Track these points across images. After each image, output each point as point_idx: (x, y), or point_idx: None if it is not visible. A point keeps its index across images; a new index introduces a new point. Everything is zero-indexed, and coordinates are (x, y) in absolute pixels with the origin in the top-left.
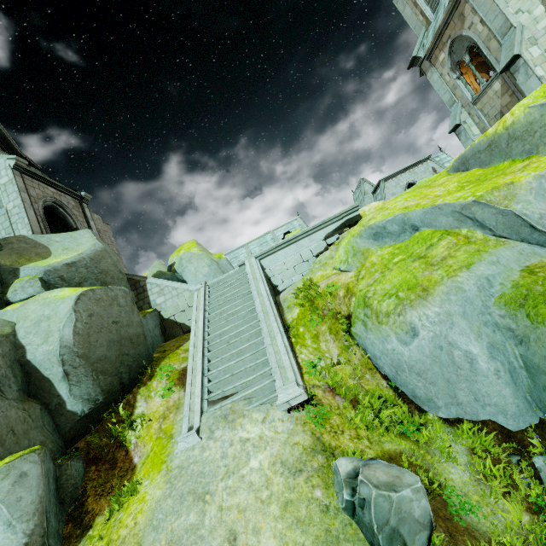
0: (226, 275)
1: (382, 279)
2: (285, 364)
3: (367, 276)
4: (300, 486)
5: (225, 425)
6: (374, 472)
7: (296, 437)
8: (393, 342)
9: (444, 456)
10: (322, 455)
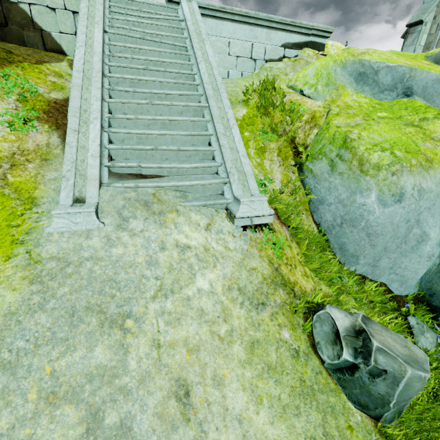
0: (144, 1)
1: (368, 127)
2: (245, 169)
3: (345, 115)
4: (266, 324)
5: (148, 216)
6: (383, 337)
7: (253, 261)
8: (370, 198)
9: (361, 306)
10: (283, 289)
